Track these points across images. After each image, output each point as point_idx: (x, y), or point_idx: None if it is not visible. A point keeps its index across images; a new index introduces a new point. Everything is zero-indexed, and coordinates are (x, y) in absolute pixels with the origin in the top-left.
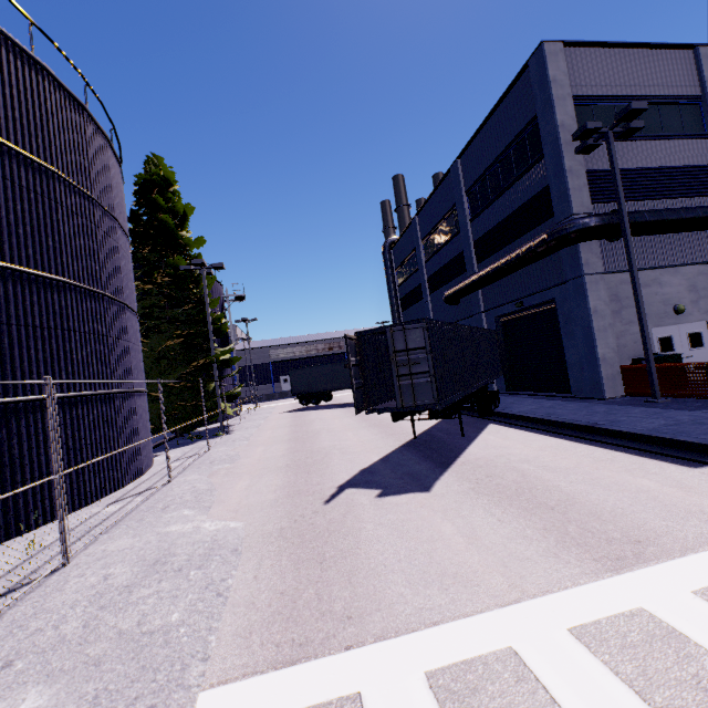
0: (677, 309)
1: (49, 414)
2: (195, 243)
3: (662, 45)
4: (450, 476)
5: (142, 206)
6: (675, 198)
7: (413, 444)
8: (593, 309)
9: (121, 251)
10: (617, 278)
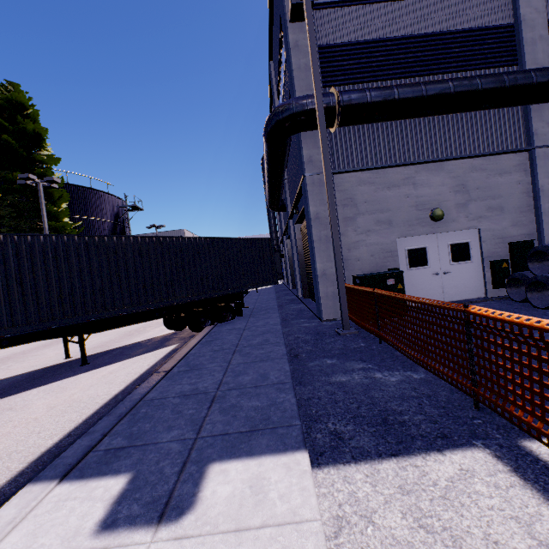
0: (433, 214)
1: None
2: (51, 161)
3: None
4: None
5: None
6: (448, 73)
7: (58, 365)
8: (314, 215)
9: None
10: (355, 177)
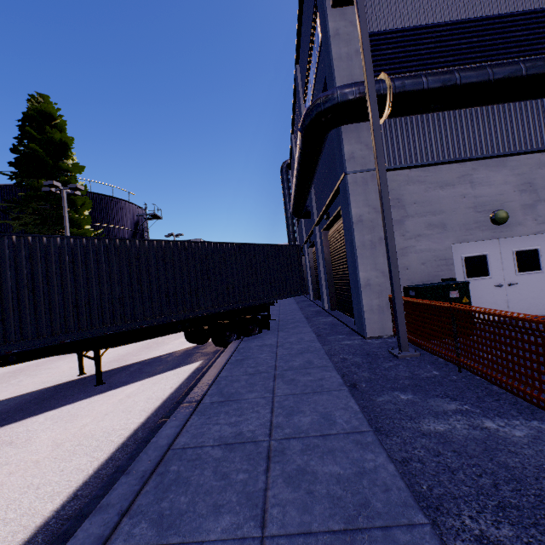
0: (495, 216)
1: None
2: (75, 169)
3: None
4: None
5: (22, 138)
6: (508, 59)
7: (70, 383)
8: (357, 218)
9: None
10: (403, 176)
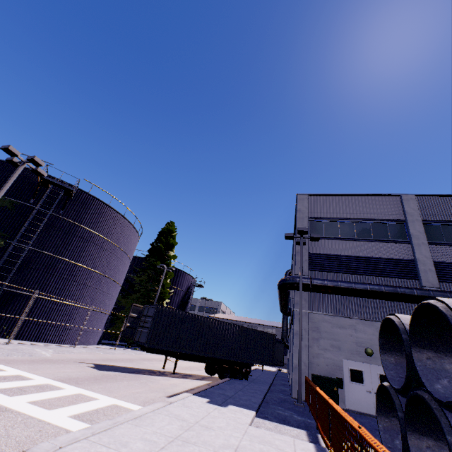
0: (365, 350)
1: (31, 300)
2: (173, 257)
3: (373, 195)
4: (120, 373)
5: (157, 240)
6: (376, 276)
7: (159, 371)
8: (296, 331)
9: (116, 258)
10: (321, 317)
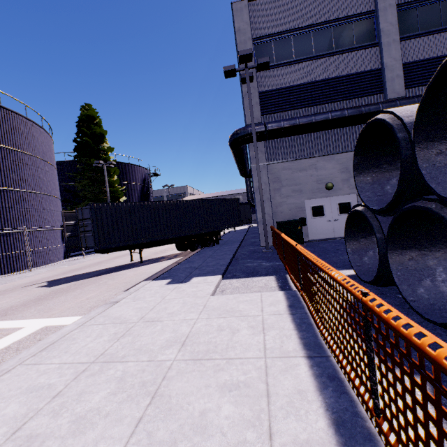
0: (326, 186)
1: None
2: (108, 150)
3: None
4: (77, 282)
5: (79, 133)
6: (337, 101)
7: (128, 264)
8: (256, 188)
9: (26, 167)
10: (280, 166)
